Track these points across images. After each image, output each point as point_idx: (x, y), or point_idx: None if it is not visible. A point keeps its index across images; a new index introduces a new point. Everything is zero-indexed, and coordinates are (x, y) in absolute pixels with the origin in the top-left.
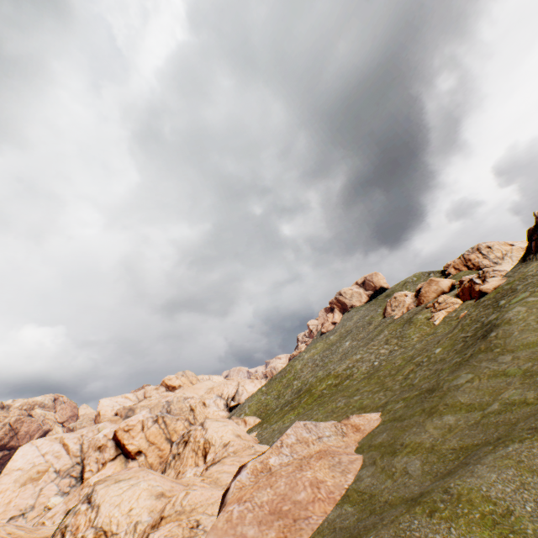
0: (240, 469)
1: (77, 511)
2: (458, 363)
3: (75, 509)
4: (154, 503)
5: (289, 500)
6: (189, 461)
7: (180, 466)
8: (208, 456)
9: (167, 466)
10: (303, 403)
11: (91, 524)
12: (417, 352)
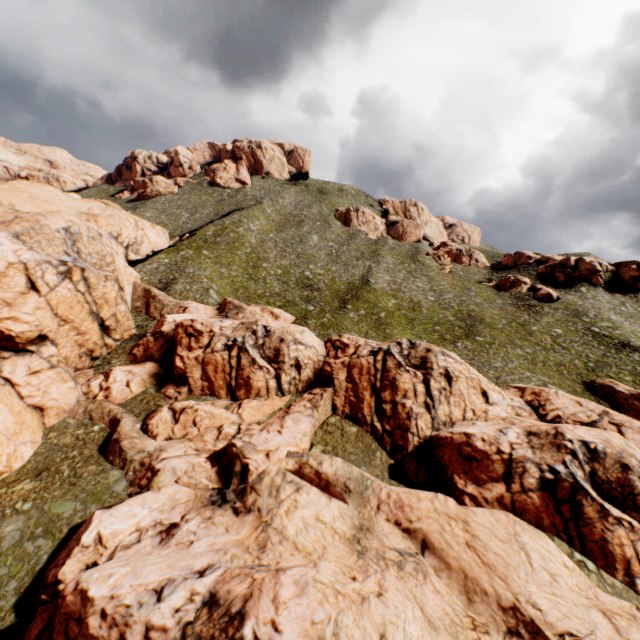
0: None
1: None
2: (639, 363)
3: None
4: None
5: None
6: (473, 398)
7: (466, 404)
8: (491, 393)
9: (437, 403)
10: (395, 322)
11: None
12: (512, 317)
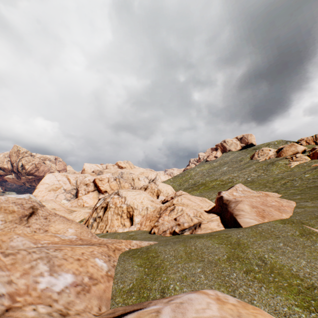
0: (219, 192)
1: (112, 197)
2: None
3: (110, 197)
4: (151, 203)
5: (267, 203)
6: None
7: None
8: (160, 196)
9: None
10: (202, 189)
11: (123, 203)
12: (285, 176)
